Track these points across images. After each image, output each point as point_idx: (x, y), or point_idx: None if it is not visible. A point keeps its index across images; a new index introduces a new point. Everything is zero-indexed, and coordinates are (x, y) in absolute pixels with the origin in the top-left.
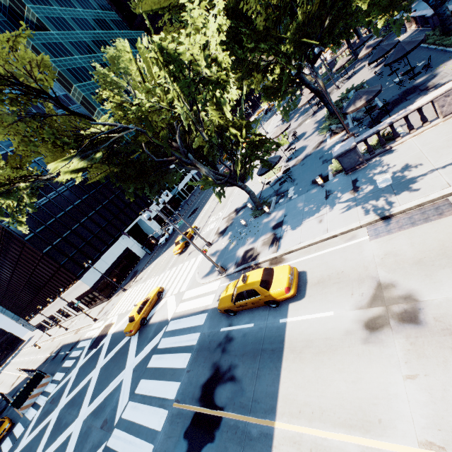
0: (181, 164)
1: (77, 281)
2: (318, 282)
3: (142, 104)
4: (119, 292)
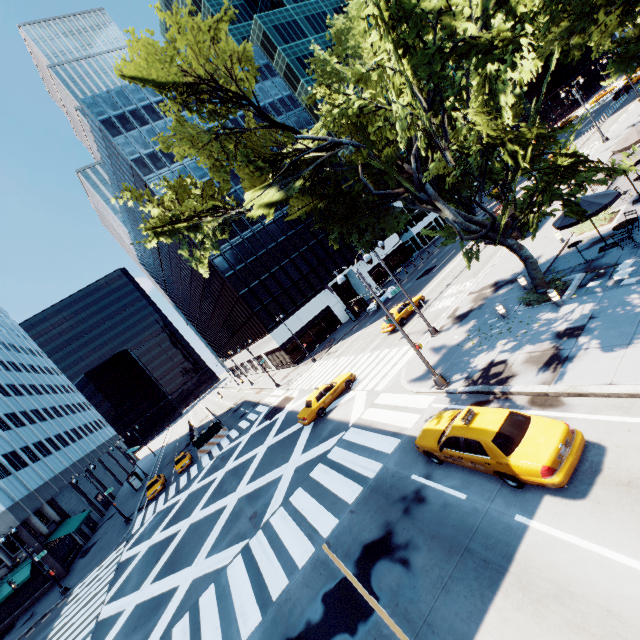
0: (412, 201)
1: (267, 335)
2: (627, 483)
3: (362, 104)
4: (308, 361)
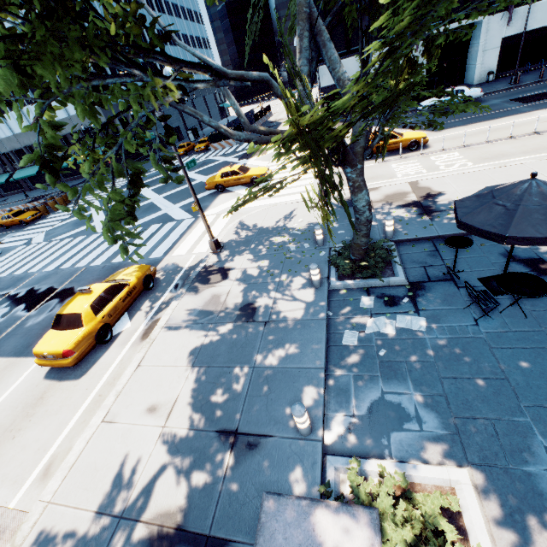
0: None
1: None
2: (41, 397)
3: None
4: None
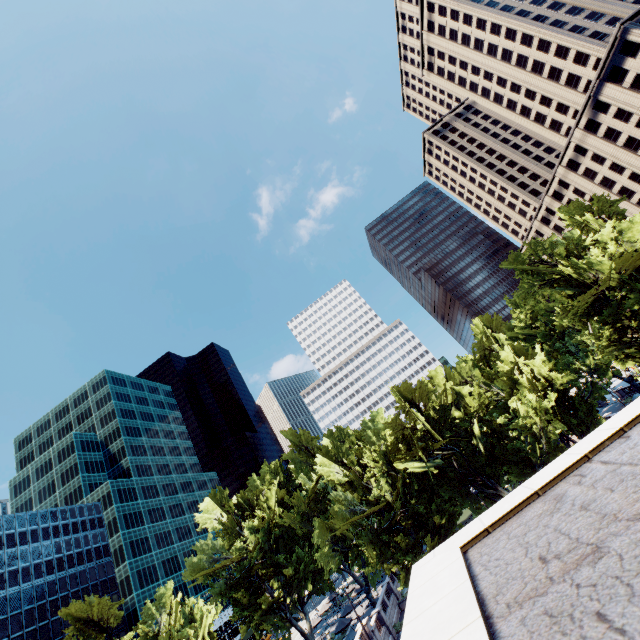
0: None
1: None
2: None
3: None
4: None
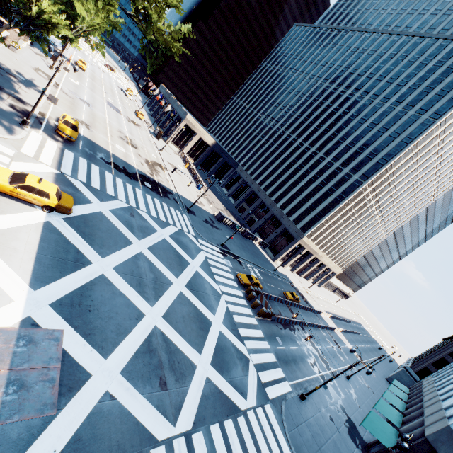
0: None
1: None
2: None
3: None
4: None
